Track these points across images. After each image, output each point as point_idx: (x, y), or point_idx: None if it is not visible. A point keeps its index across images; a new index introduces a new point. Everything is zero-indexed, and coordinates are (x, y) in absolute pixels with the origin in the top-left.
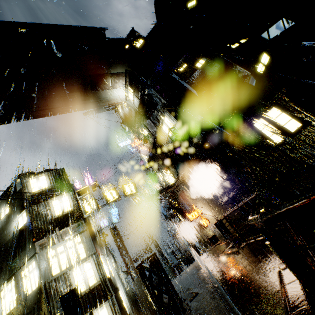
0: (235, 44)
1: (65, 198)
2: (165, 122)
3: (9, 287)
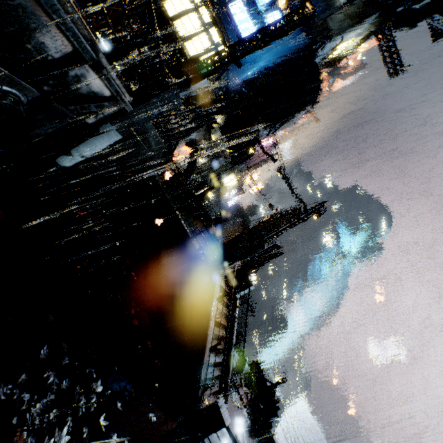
0: None
1: None
2: None
3: None
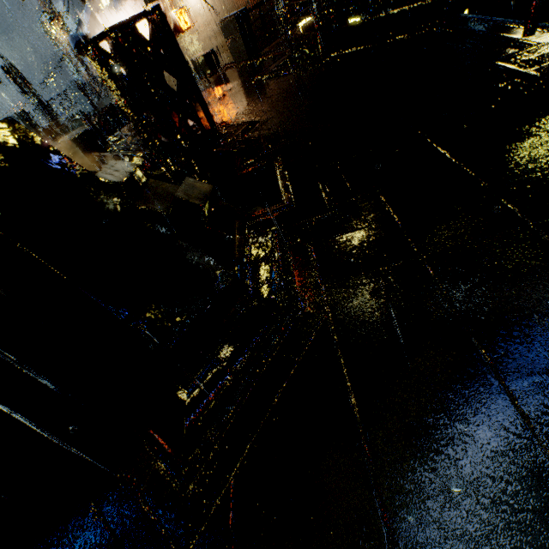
0: None
1: None
2: None
3: None
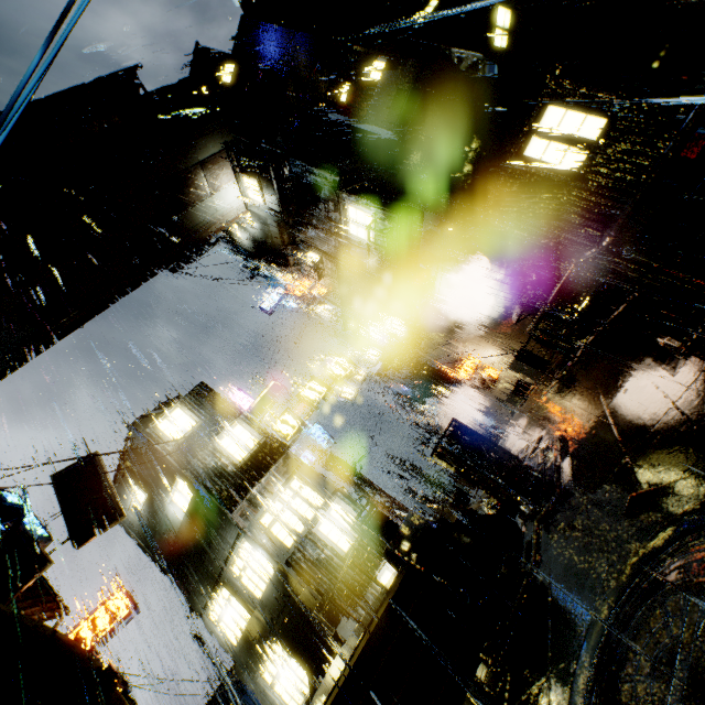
0: (429, 3)
1: (237, 428)
2: (351, 219)
3: (221, 602)
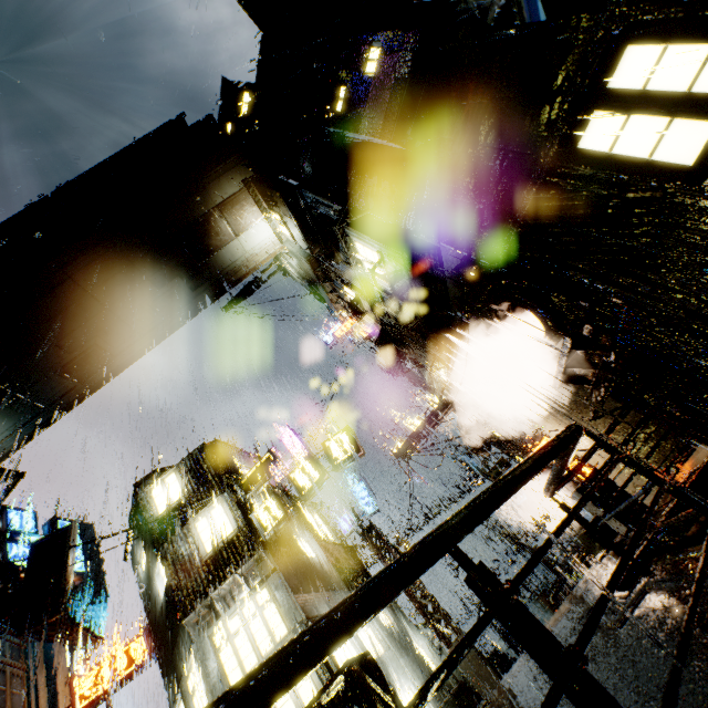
0: None
1: (218, 509)
2: (362, 257)
3: None
